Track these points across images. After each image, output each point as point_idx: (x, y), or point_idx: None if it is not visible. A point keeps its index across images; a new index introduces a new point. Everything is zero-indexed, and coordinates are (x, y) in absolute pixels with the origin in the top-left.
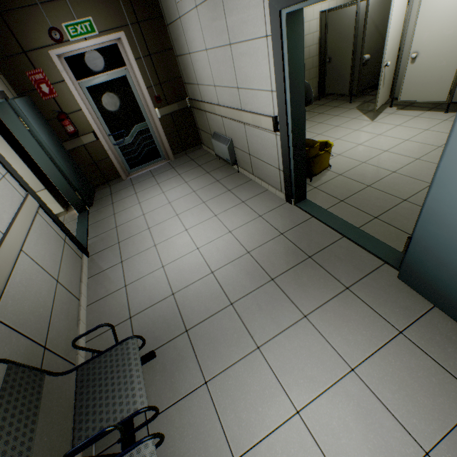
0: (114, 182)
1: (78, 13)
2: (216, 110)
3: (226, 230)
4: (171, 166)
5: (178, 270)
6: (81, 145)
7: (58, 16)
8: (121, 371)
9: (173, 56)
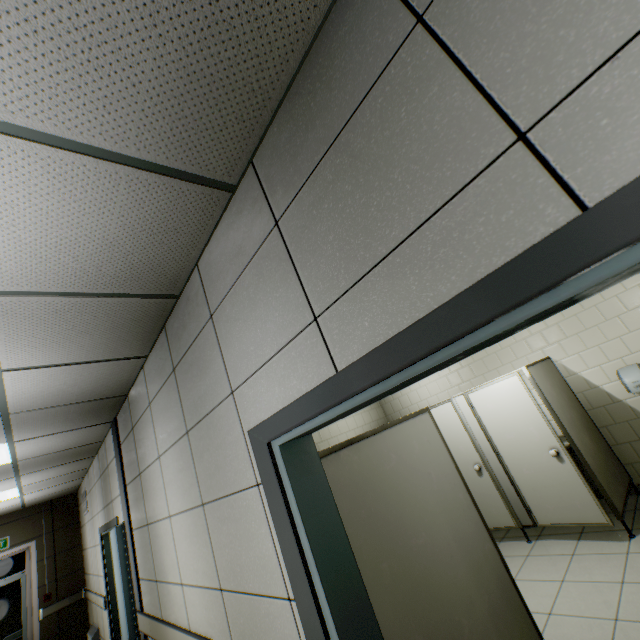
0: None
1: None
2: (92, 596)
3: None
4: None
5: None
6: None
7: None
8: None
9: (81, 549)
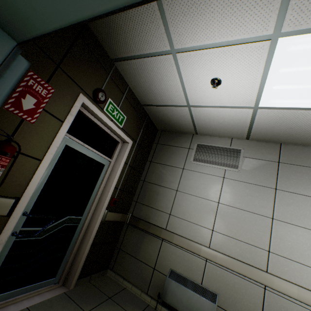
0: None
1: (122, 107)
2: (202, 250)
3: None
4: (80, 306)
5: None
6: None
7: (111, 92)
8: None
9: (140, 178)
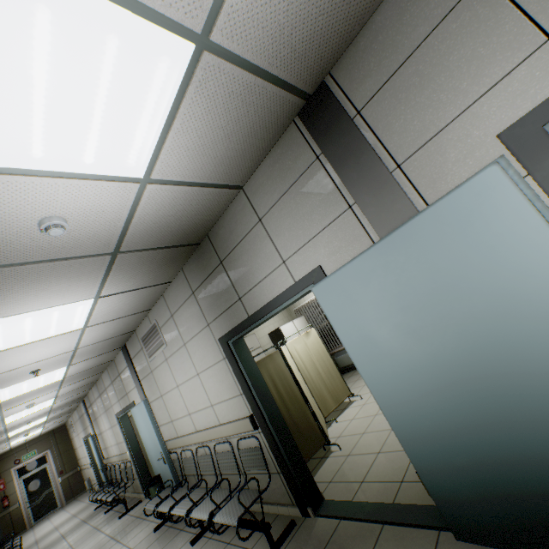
0: (21, 533)
1: (31, 449)
2: (84, 467)
3: (71, 513)
4: (63, 508)
5: (42, 534)
6: (9, 512)
7: (22, 453)
8: (15, 539)
9: (74, 449)
